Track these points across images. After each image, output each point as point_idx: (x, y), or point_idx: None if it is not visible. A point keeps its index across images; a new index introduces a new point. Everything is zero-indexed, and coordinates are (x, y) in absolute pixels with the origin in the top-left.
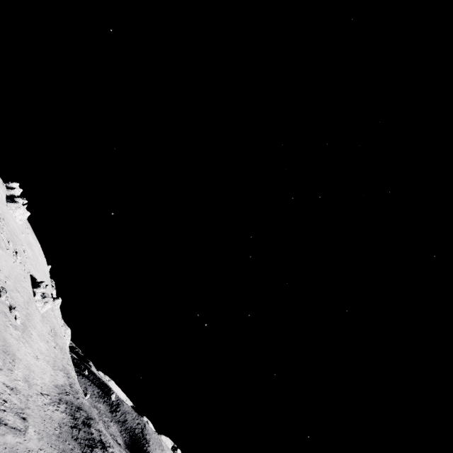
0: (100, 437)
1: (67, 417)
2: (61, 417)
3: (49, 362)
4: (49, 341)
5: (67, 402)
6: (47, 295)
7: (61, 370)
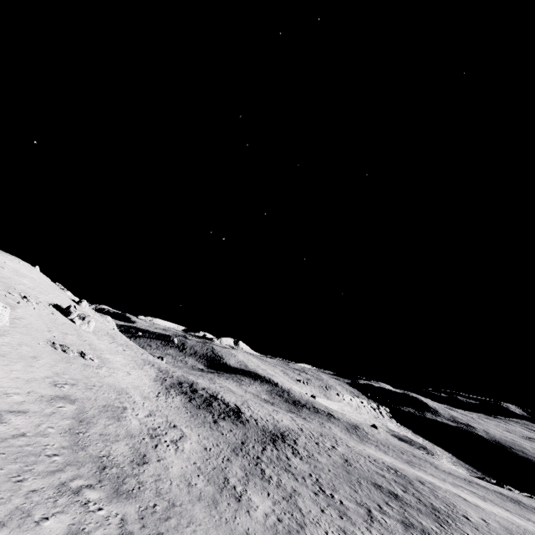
0: (208, 393)
1: (181, 397)
2: (180, 401)
3: (135, 367)
4: (117, 350)
5: (171, 386)
6: (83, 316)
7: (144, 365)
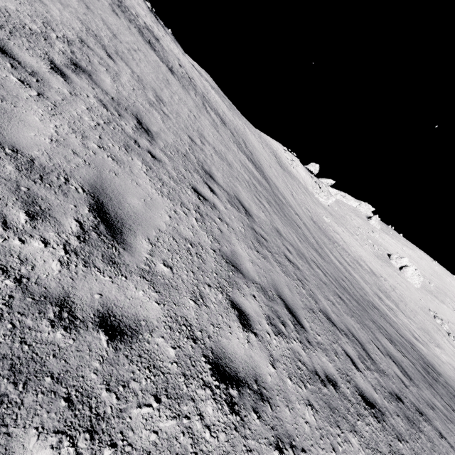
0: None
1: None
2: None
3: None
4: None
5: None
6: None
7: None
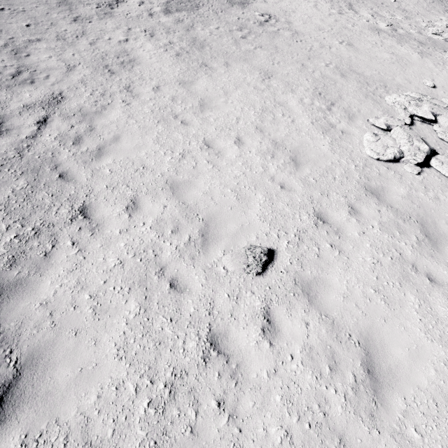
0: None
1: None
2: None
3: None
4: None
5: None
6: None
7: None
